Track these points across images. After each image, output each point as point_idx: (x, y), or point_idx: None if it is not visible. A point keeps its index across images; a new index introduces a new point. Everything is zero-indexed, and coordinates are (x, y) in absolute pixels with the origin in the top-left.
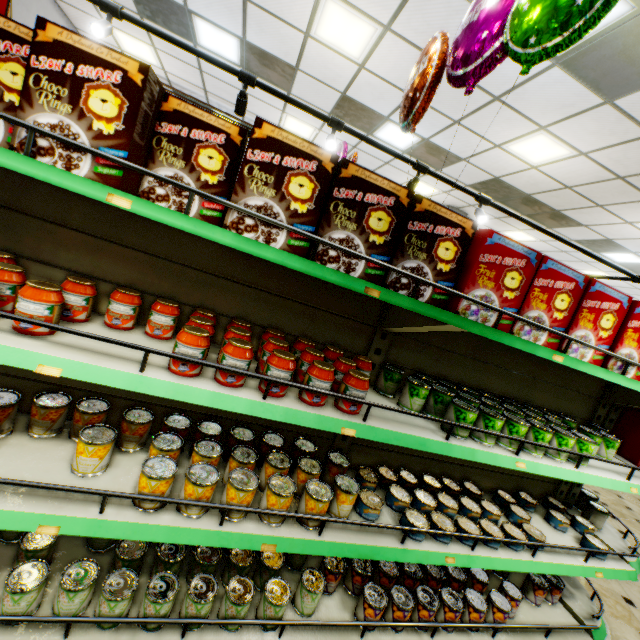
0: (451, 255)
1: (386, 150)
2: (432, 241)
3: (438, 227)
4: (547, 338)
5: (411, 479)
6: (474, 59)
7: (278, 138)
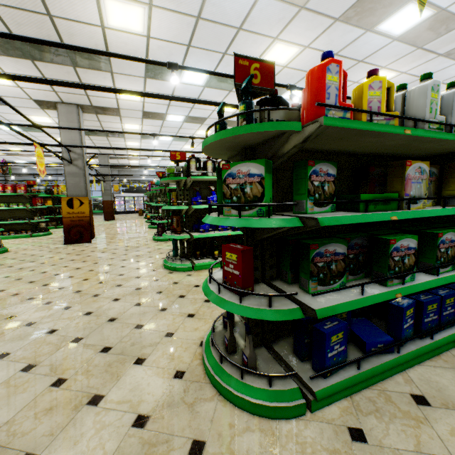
0: None
1: None
2: None
3: None
4: None
5: None
6: None
7: None
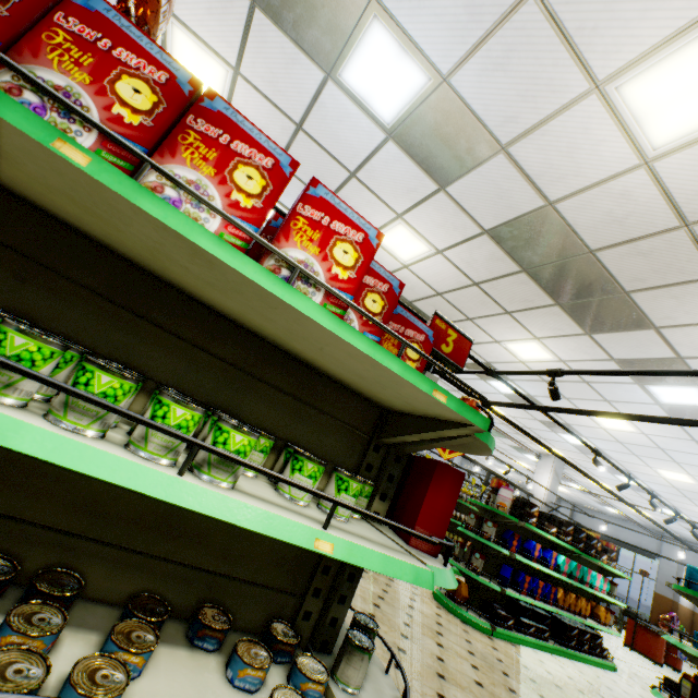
0: None
1: None
2: None
3: None
4: (97, 148)
5: None
6: None
7: None
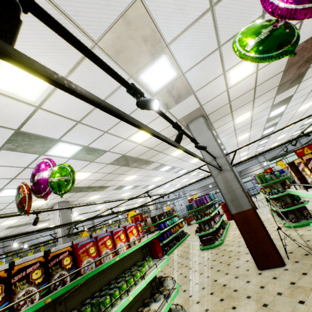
0: (69, 260)
1: (14, 215)
2: (60, 262)
3: (60, 257)
4: (112, 254)
5: None
6: (43, 192)
7: None
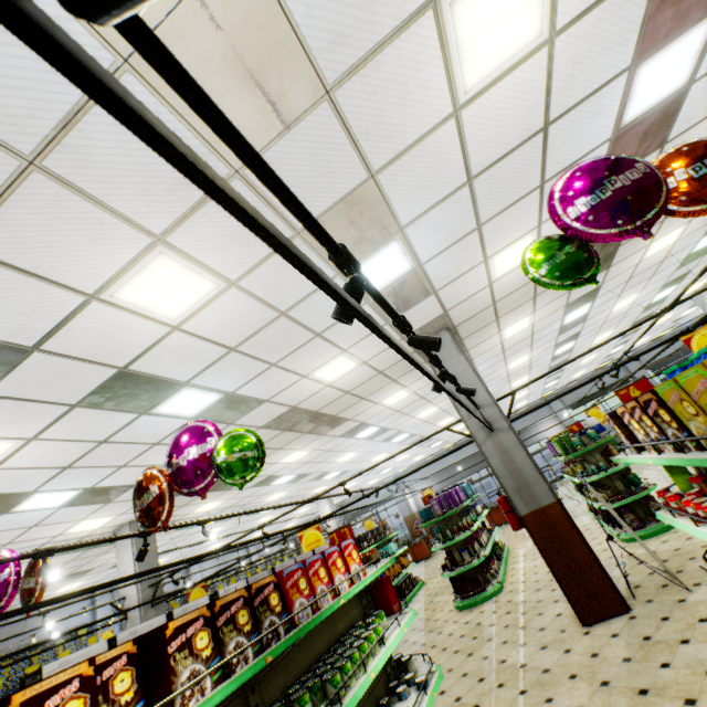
0: (277, 598)
1: (109, 540)
2: (267, 601)
3: (265, 591)
4: (331, 595)
5: None
6: (199, 483)
7: (179, 624)
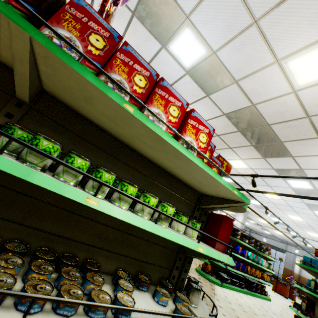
0: None
1: None
2: None
3: None
4: (129, 102)
5: (16, 248)
6: None
7: None
